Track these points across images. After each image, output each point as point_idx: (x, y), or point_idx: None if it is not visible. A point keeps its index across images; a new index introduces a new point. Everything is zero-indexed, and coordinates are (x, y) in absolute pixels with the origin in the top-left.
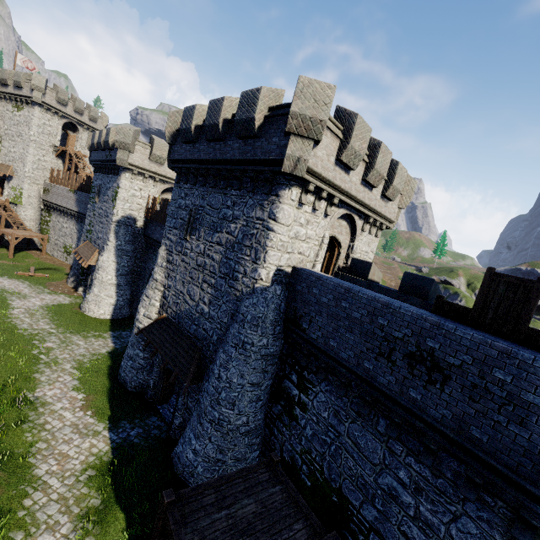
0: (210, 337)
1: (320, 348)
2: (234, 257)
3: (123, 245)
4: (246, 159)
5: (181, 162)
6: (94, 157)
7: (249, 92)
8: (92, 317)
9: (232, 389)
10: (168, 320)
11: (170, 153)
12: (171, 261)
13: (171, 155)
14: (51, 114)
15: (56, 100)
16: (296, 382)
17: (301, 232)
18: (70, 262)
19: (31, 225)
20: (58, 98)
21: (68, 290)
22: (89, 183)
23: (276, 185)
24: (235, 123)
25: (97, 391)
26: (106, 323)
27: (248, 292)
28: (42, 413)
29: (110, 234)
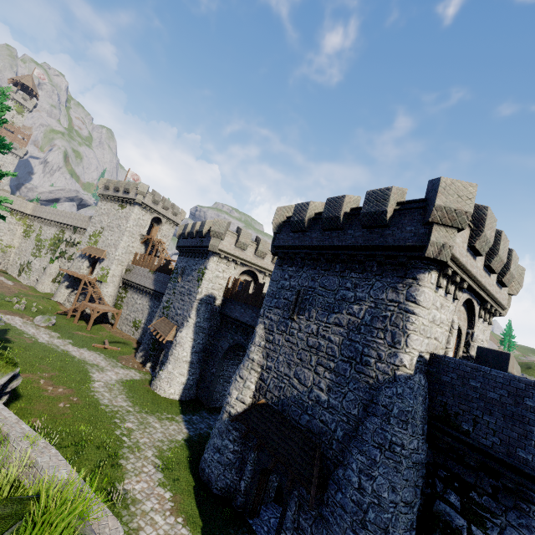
0: (332, 431)
1: (501, 460)
2: (362, 340)
3: (201, 322)
4: (374, 245)
5: (288, 248)
6: (182, 243)
7: (377, 191)
8: (162, 396)
9: (382, 507)
10: (269, 406)
11: (274, 240)
12: (272, 341)
13: (276, 242)
14: (146, 211)
15: (151, 201)
16: (459, 506)
17: (436, 316)
18: (136, 337)
19: (109, 300)
20: (154, 199)
21: (137, 365)
22: (167, 265)
23: (411, 268)
24: (361, 215)
25: (182, 489)
26: (176, 404)
27: (386, 379)
28: (134, 514)
29: (192, 311)
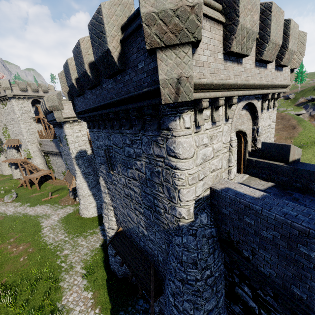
0: (156, 256)
1: (278, 289)
2: (150, 193)
3: (85, 170)
4: (123, 99)
5: (83, 113)
6: (48, 119)
7: (92, 20)
8: (87, 218)
9: None
10: (123, 233)
11: (74, 107)
12: (109, 189)
13: (76, 109)
14: (22, 100)
15: (20, 90)
16: (251, 296)
17: (208, 152)
18: None
19: (42, 167)
20: (20, 88)
21: (71, 201)
22: None
23: (162, 117)
24: (97, 64)
25: (99, 285)
26: (96, 220)
27: (174, 228)
28: None
29: (75, 167)
